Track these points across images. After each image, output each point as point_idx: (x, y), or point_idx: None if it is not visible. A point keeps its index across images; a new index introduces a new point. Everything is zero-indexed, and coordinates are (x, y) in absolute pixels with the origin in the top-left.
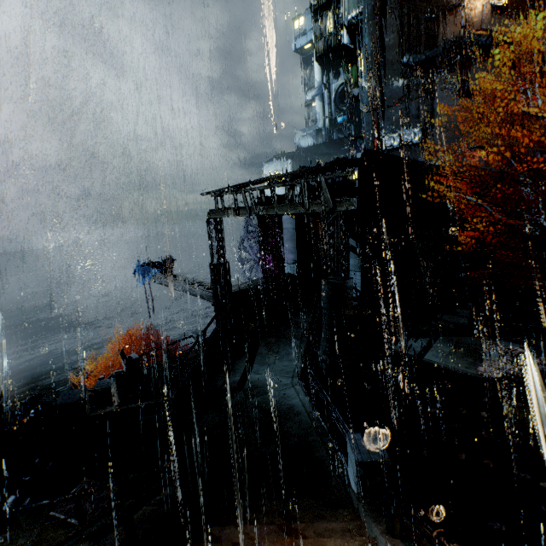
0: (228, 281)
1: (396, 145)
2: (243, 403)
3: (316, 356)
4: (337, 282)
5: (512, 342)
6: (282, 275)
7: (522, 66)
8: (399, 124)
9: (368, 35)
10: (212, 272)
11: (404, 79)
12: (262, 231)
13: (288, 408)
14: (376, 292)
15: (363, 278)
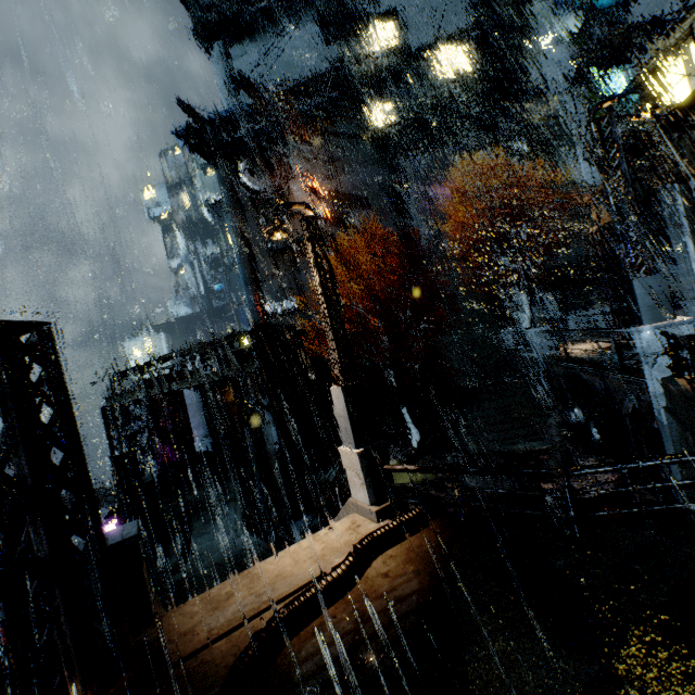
0: (136, 472)
1: (280, 312)
2: (194, 570)
3: (254, 505)
4: (258, 427)
5: (394, 447)
6: (196, 455)
7: (351, 257)
8: (278, 295)
9: (232, 224)
10: (115, 466)
11: (273, 260)
12: (152, 418)
13: (240, 551)
14: (294, 443)
15: (279, 431)
